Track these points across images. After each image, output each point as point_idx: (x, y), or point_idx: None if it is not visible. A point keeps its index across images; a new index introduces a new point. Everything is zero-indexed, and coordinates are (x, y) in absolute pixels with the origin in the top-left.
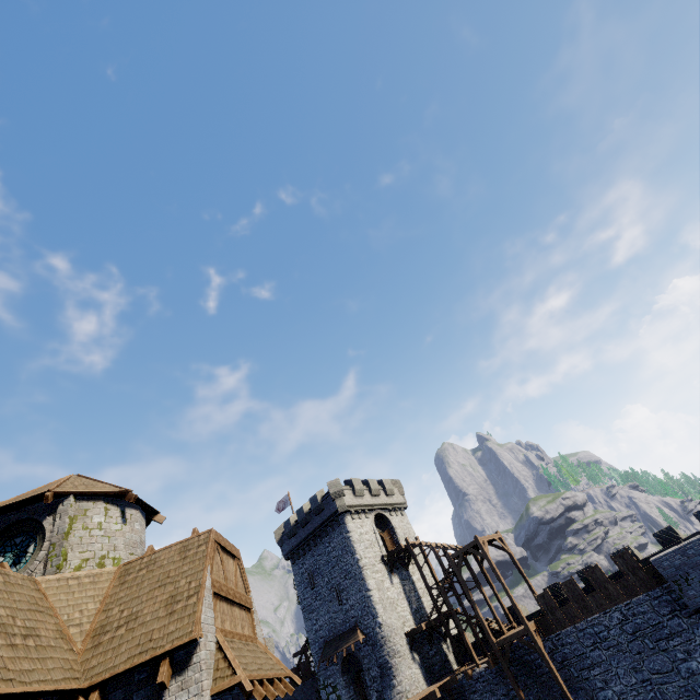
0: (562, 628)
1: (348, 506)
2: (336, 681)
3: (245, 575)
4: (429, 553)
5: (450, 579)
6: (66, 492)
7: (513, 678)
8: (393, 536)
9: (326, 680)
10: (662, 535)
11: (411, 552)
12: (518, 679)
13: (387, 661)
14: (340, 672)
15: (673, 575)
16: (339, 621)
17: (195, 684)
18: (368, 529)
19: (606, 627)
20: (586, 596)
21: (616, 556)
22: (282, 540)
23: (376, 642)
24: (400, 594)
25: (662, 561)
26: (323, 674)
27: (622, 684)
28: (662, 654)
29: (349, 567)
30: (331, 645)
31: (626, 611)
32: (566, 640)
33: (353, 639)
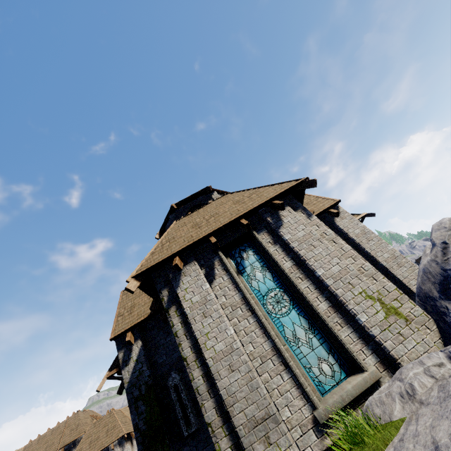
0: None
1: None
2: None
3: None
4: None
5: None
6: (213, 189)
7: None
8: None
9: None
10: None
11: None
12: None
13: None
14: None
15: None
16: None
17: (347, 216)
18: None
19: None
20: None
21: None
22: None
23: None
24: None
25: None
26: None
27: None
28: None
29: None
30: None
31: None
32: None
33: None
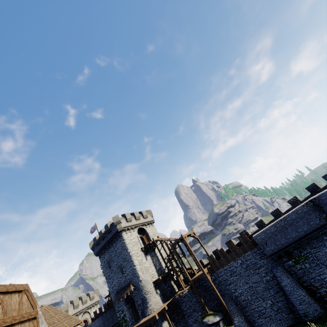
0: (218, 269)
1: (123, 228)
2: (123, 308)
3: (33, 297)
4: (163, 244)
5: (172, 254)
6: None
7: (199, 294)
8: (147, 237)
9: (118, 308)
10: (258, 223)
11: (155, 244)
12: (201, 294)
13: (144, 296)
14: (124, 304)
15: (261, 242)
16: (122, 281)
17: None
18: (134, 237)
19: (235, 267)
20: (228, 255)
21: (239, 236)
22: (93, 247)
23: (139, 289)
24: (151, 264)
25: (257, 237)
26: (117, 306)
27: (242, 289)
28: (256, 275)
29: (125, 256)
30: (120, 293)
31: (243, 259)
32: (220, 274)
33: (129, 289)
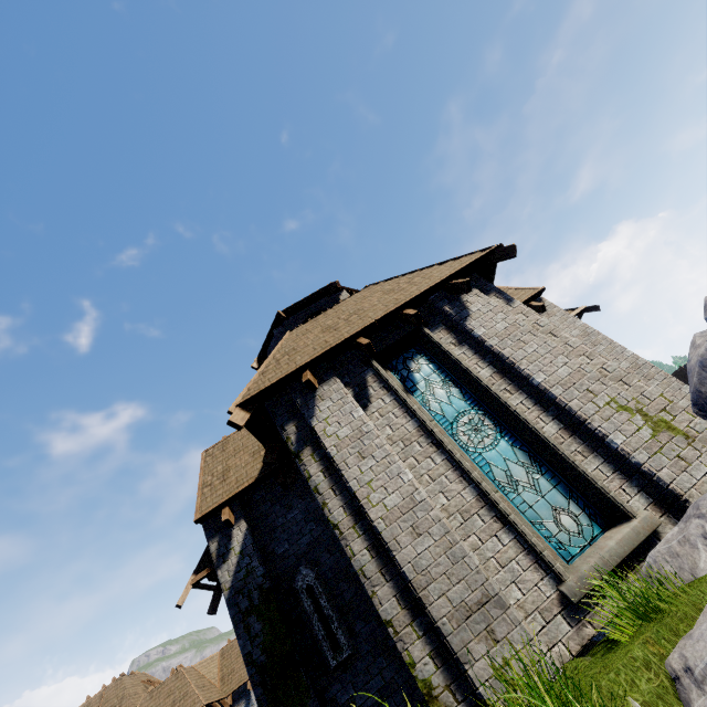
0: None
1: None
2: None
3: None
4: None
5: None
6: (340, 287)
7: None
8: None
9: None
10: None
11: None
12: None
13: None
14: None
15: None
16: None
17: (557, 312)
18: None
19: None
20: None
21: None
22: None
23: None
24: None
25: None
26: None
27: None
28: None
29: None
30: None
31: None
32: None
33: None
